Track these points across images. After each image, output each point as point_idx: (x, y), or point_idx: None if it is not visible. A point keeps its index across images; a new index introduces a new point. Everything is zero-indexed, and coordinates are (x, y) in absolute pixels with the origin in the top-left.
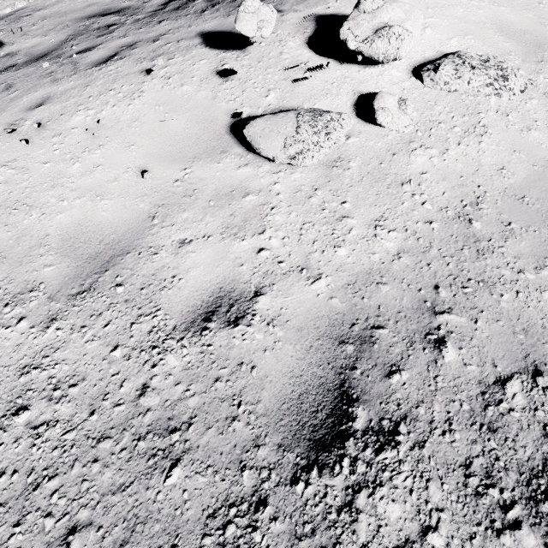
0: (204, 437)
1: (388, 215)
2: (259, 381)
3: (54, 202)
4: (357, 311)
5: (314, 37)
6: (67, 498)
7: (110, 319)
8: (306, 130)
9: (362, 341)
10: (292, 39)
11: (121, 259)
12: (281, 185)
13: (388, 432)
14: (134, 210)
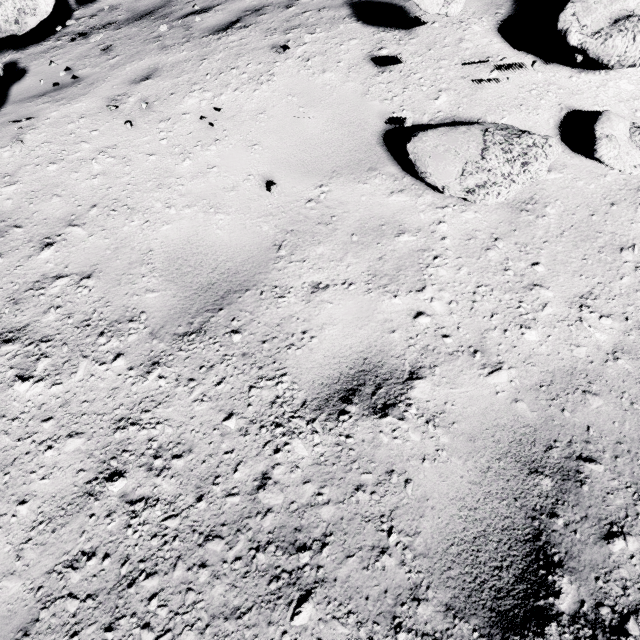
0: (343, 568)
1: (599, 292)
2: (416, 503)
3: (159, 208)
4: (555, 428)
5: (510, 21)
6: (168, 609)
7: (224, 376)
8: (497, 155)
9: (564, 475)
10: (478, 21)
11: (238, 297)
12: (447, 226)
13: (610, 628)
14: (256, 233)
